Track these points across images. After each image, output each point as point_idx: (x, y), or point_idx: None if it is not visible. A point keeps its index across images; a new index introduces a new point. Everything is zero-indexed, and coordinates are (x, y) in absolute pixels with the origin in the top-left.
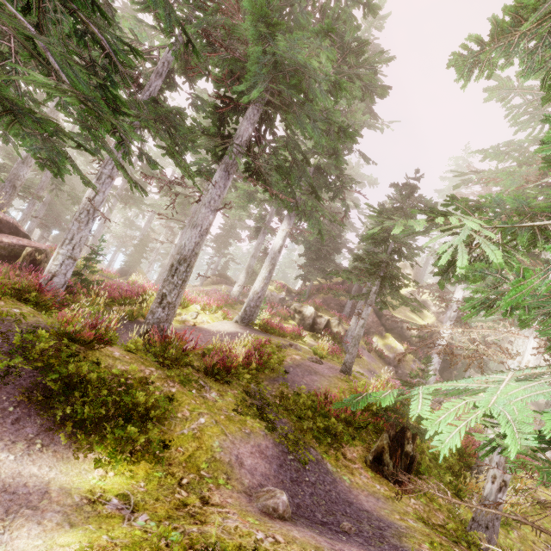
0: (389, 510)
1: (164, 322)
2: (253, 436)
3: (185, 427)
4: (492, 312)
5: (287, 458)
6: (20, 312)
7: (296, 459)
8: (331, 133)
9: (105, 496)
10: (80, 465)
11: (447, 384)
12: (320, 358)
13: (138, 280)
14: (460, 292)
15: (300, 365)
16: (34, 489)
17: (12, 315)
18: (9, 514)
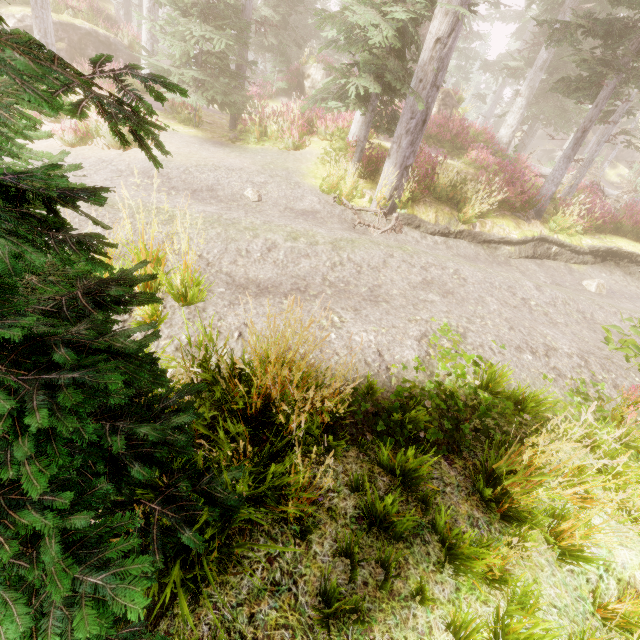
0: None
1: None
2: None
3: None
4: None
5: None
6: None
7: None
8: None
9: None
10: None
11: None
12: None
13: None
14: None
15: None
16: None
17: None
18: None
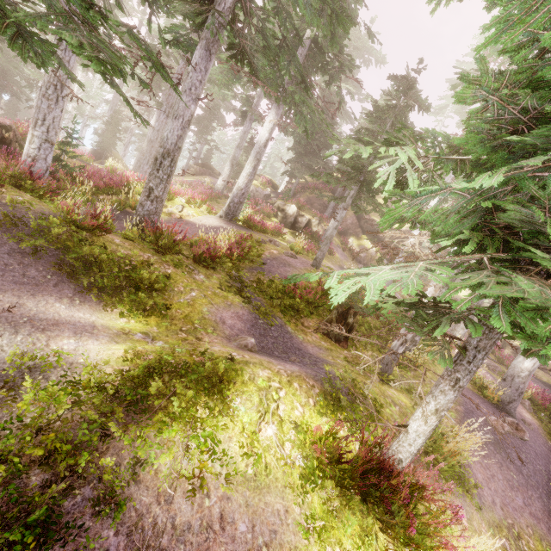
0: (326, 354)
1: (154, 214)
2: (233, 307)
3: (181, 297)
4: (401, 226)
5: (258, 322)
6: (26, 200)
7: (265, 323)
8: (323, 14)
9: (132, 332)
10: (110, 315)
11: (352, 270)
12: (296, 254)
13: (117, 166)
14: (436, 200)
15: (277, 258)
16: (86, 324)
17: (21, 203)
18: (77, 334)
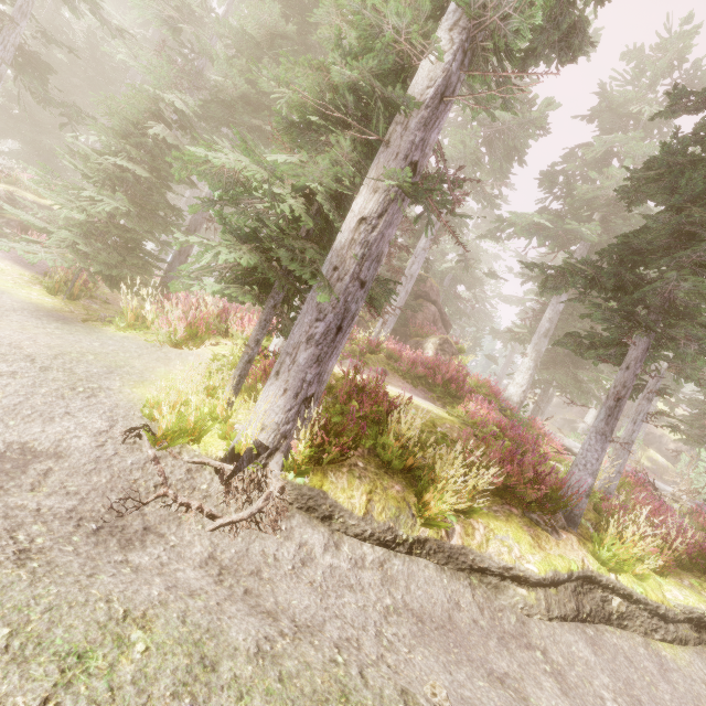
0: None
1: None
2: None
3: None
4: None
5: None
6: None
7: None
8: None
9: None
10: None
11: None
12: None
13: None
14: None
15: None
16: None
17: None
18: None
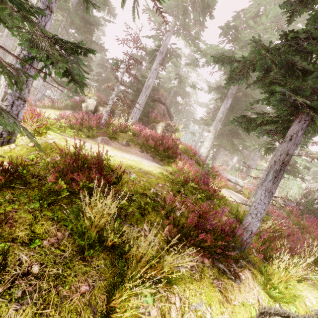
0: None
1: None
2: None
3: None
4: None
5: None
6: None
7: None
8: None
9: None
10: None
11: None
12: None
13: None
14: None
15: None
16: None
17: None
18: None
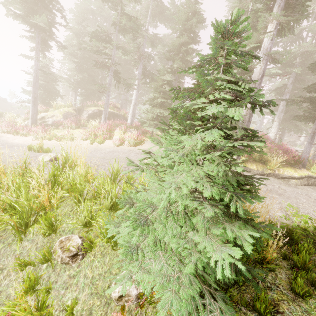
0: None
1: None
2: None
3: None
4: None
5: None
6: None
7: None
8: None
9: None
10: None
11: None
12: None
13: None
14: None
15: None
16: None
17: None
18: None
